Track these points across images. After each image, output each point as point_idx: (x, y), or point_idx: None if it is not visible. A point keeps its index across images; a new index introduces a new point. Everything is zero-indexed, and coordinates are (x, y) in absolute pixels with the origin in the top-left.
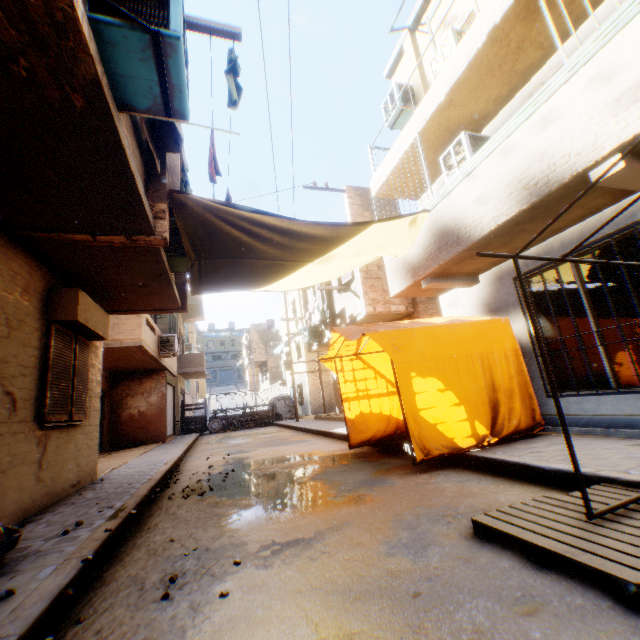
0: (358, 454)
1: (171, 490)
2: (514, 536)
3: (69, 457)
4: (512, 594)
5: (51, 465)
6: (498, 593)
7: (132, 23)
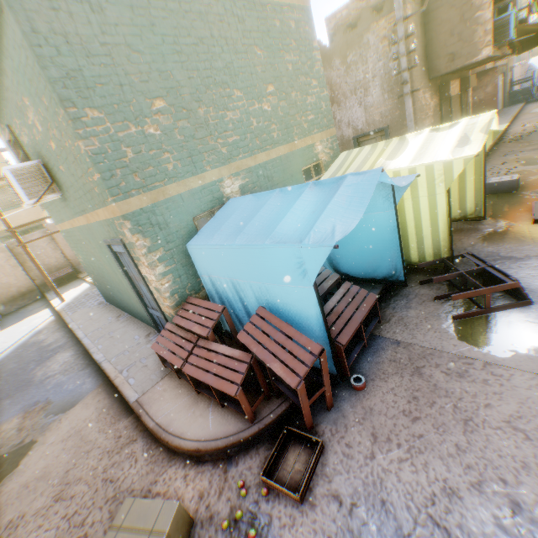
0: None
1: (502, 141)
2: None
3: None
4: None
5: None
6: None
7: (499, 43)
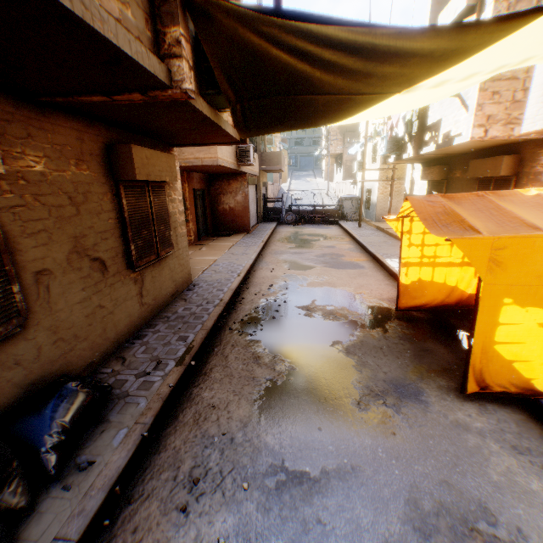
0: (403, 317)
1: (234, 315)
2: None
3: (164, 279)
4: None
5: (150, 291)
6: None
7: None
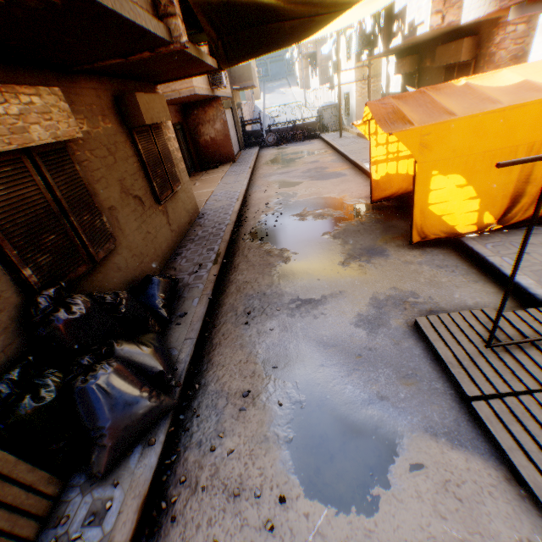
0: (377, 208)
1: (243, 230)
2: (430, 342)
3: (180, 211)
4: (406, 372)
5: (173, 221)
6: (399, 369)
7: None
